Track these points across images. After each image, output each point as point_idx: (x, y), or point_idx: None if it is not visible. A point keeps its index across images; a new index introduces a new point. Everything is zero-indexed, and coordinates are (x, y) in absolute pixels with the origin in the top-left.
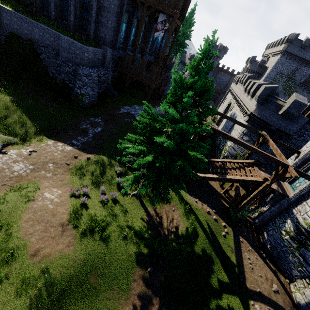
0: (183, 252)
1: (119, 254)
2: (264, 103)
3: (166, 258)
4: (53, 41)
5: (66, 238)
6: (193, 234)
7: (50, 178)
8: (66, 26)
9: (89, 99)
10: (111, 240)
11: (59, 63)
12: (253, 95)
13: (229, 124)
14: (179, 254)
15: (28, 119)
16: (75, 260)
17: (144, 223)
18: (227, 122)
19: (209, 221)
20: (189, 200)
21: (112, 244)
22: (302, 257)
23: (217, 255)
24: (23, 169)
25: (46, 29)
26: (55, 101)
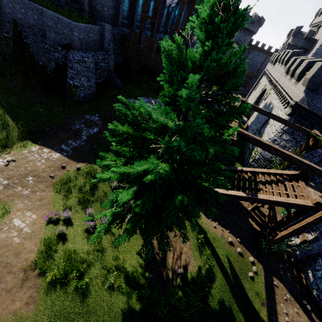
0: (192, 307)
1: (100, 313)
2: (317, 89)
3: (166, 318)
4: (37, 19)
5: (26, 290)
6: (208, 278)
7: (26, 197)
8: (56, 0)
9: (85, 91)
10: (90, 291)
11: (47, 47)
12: (300, 78)
13: (262, 117)
14: (186, 310)
15: (11, 120)
16: None
17: (141, 260)
18: (260, 115)
19: (230, 256)
20: (204, 225)
21: (90, 298)
22: None
23: (241, 308)
24: None
25: (27, 3)
26: (46, 96)
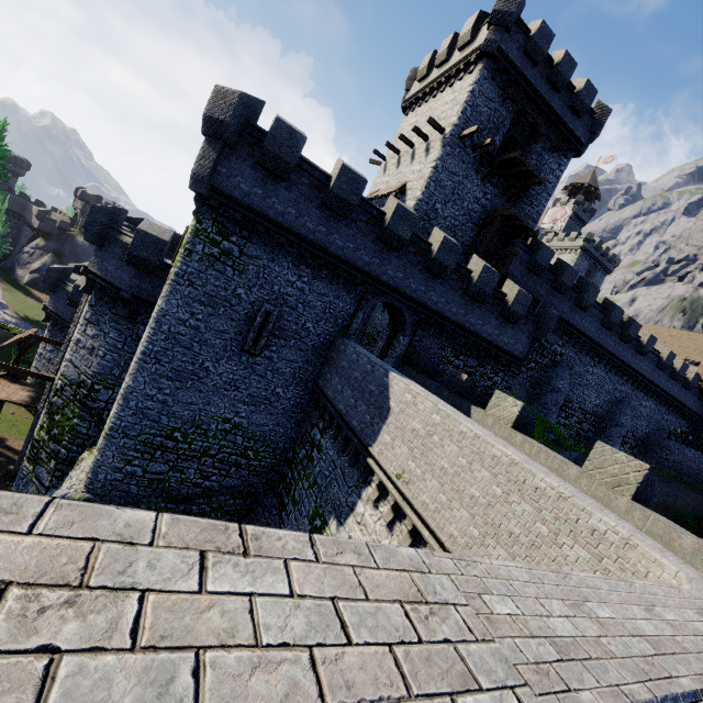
0: None
1: None
2: (57, 291)
3: None
4: None
5: None
6: None
7: None
8: None
9: None
10: None
11: None
12: None
13: None
14: None
15: None
16: None
17: None
18: None
19: None
20: None
21: None
22: (38, 479)
23: None
24: None
25: None
26: None
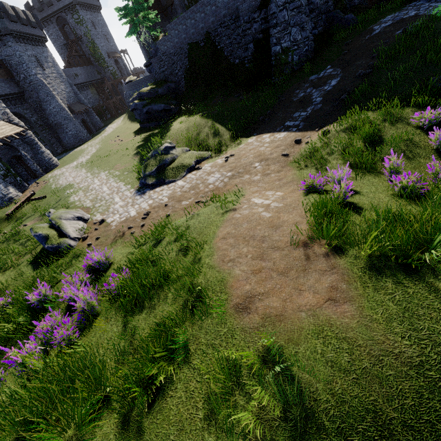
0: None
1: None
2: None
3: None
4: (227, 3)
5: (318, 276)
6: None
7: (259, 181)
8: None
9: (299, 51)
10: None
11: (242, 31)
12: None
13: None
14: None
15: (220, 126)
16: (376, 356)
17: None
18: None
19: None
20: None
21: None
22: None
23: None
24: (220, 179)
25: None
26: (249, 93)
